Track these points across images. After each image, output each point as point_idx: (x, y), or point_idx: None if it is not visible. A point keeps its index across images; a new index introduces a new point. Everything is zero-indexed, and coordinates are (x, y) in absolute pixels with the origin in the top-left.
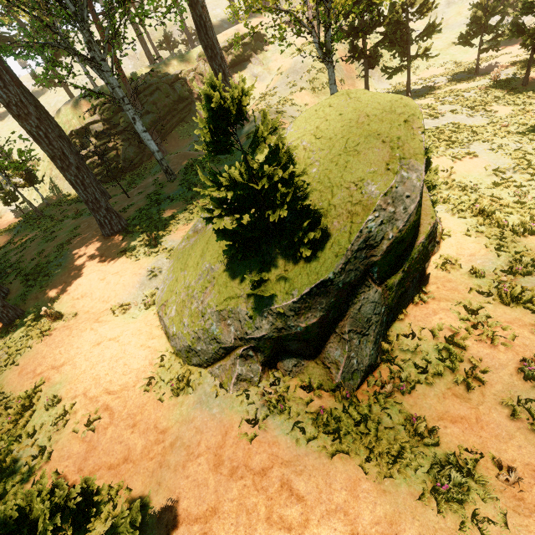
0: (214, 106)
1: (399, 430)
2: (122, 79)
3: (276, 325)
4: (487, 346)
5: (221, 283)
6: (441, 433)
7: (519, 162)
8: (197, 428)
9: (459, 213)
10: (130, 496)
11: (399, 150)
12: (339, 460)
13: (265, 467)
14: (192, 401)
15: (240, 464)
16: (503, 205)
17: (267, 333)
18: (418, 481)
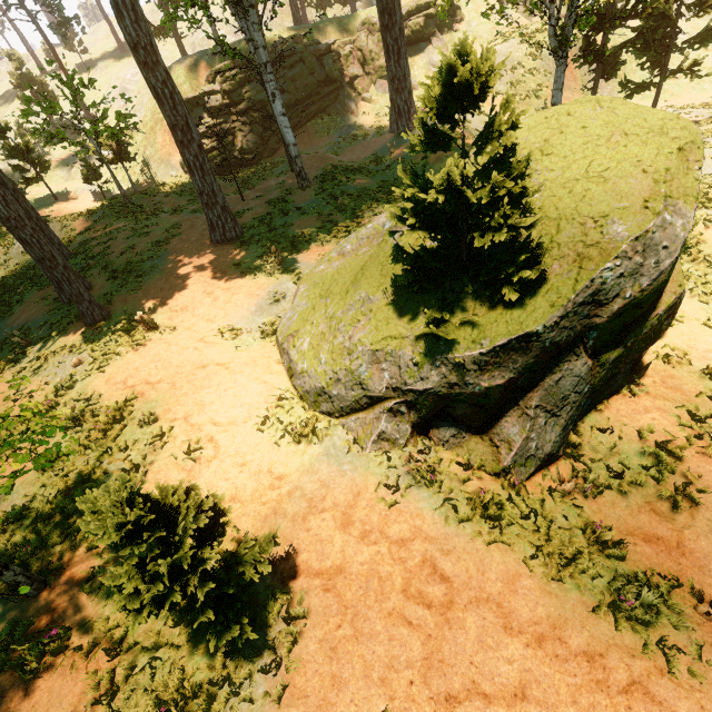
0: (456, 80)
1: (576, 534)
2: None
3: (448, 379)
4: None
5: (381, 318)
6: (629, 549)
7: None
8: (322, 481)
9: (700, 295)
10: (238, 536)
11: (665, 185)
12: (497, 549)
13: (405, 538)
14: (317, 452)
15: (374, 529)
16: None
17: (434, 386)
18: (594, 592)
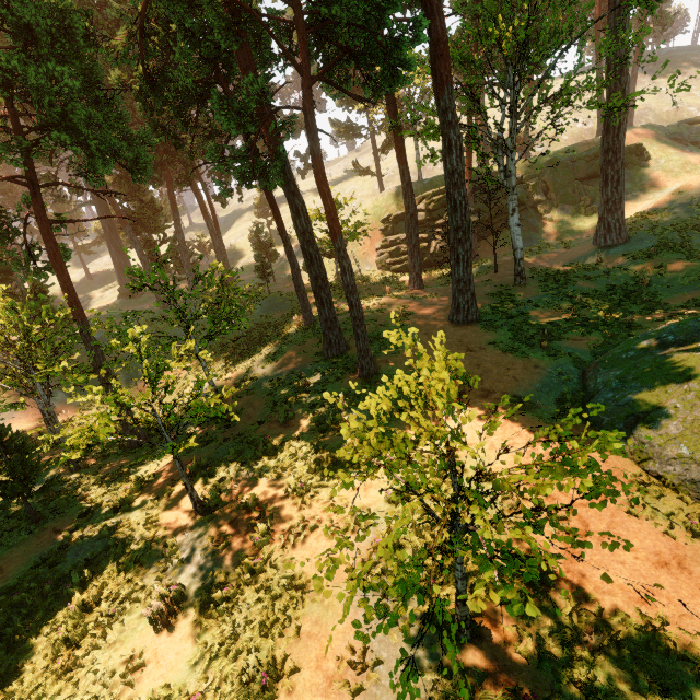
0: None
1: None
2: (467, 174)
3: None
4: None
5: None
6: None
7: None
8: None
9: None
10: (695, 642)
11: None
12: None
13: None
14: None
15: None
16: None
17: None
18: None
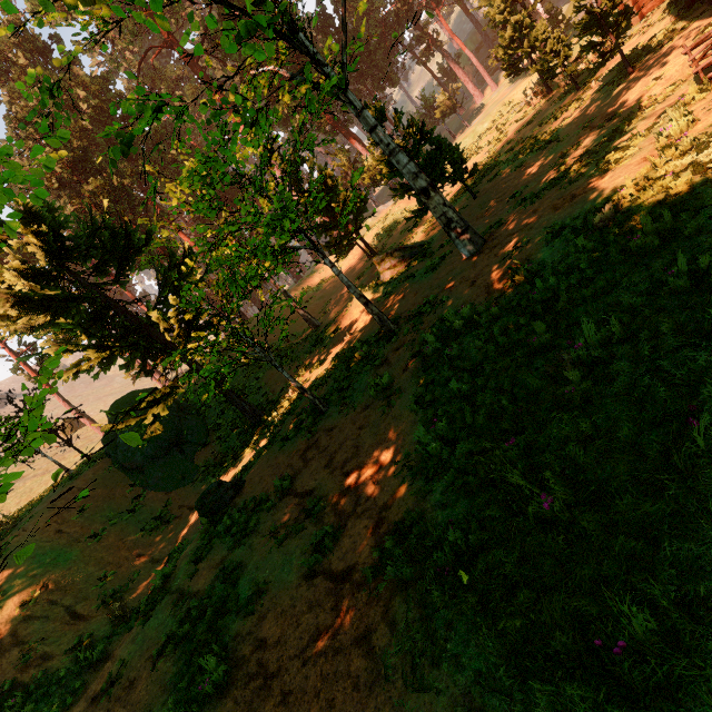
0: None
1: None
2: None
3: None
4: None
5: None
6: None
7: None
8: None
9: None
10: None
11: None
12: None
13: None
14: None
15: None
16: None
17: None
18: None
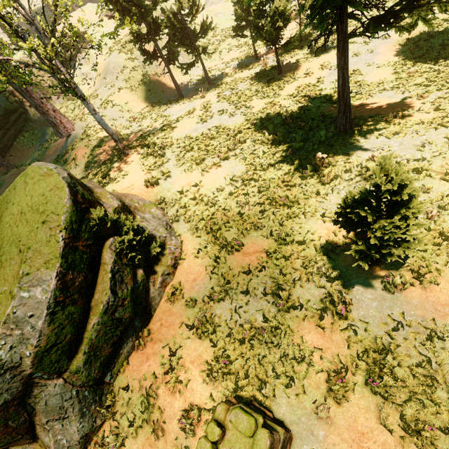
0: None
1: None
2: None
3: None
4: (170, 394)
5: None
6: None
7: (249, 168)
8: None
9: (197, 232)
10: None
11: (25, 264)
12: None
13: None
14: None
15: None
16: (230, 217)
17: None
18: None
